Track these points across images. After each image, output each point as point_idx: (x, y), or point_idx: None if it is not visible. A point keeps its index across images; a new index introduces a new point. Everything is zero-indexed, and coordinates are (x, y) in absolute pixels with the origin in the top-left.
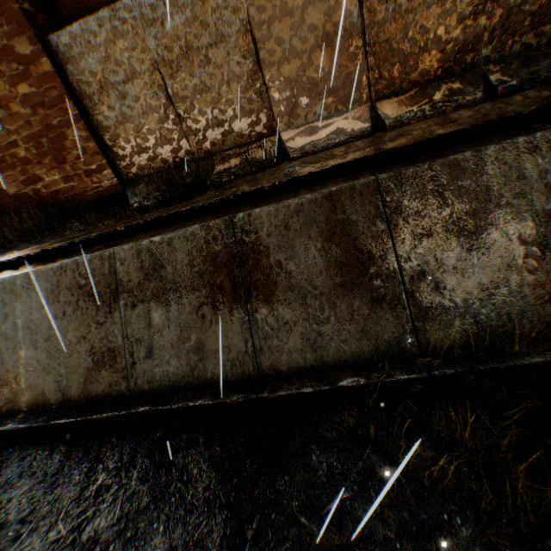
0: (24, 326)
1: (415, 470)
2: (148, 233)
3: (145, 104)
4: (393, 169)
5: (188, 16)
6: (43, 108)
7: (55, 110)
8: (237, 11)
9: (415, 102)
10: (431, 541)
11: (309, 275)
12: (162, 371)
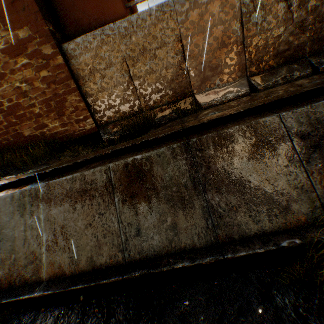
0: (45, 219)
1: None
2: (128, 154)
3: (115, 81)
4: (285, 109)
5: (145, 33)
6: (54, 84)
7: (61, 85)
8: (173, 30)
9: (273, 76)
10: None
11: (244, 174)
12: (148, 244)
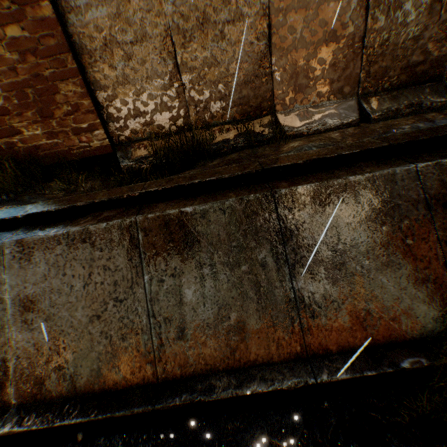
0: (14, 303)
1: None
2: (170, 202)
3: (150, 69)
4: (424, 158)
5: None
6: (34, 56)
7: (48, 60)
8: None
9: (394, 101)
10: None
11: (355, 254)
12: (197, 353)
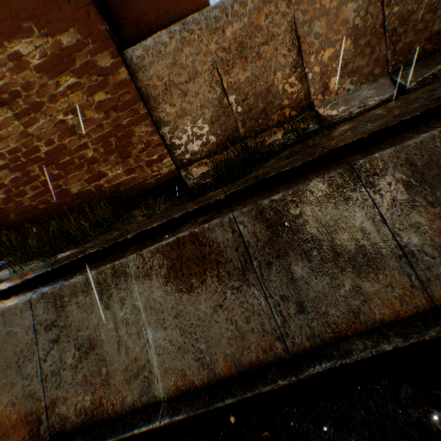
0: (144, 308)
1: None
2: (255, 196)
3: (203, 98)
4: None
5: (245, 23)
6: (114, 111)
7: (125, 112)
8: (285, 15)
9: (426, 69)
10: None
11: None
12: (321, 323)
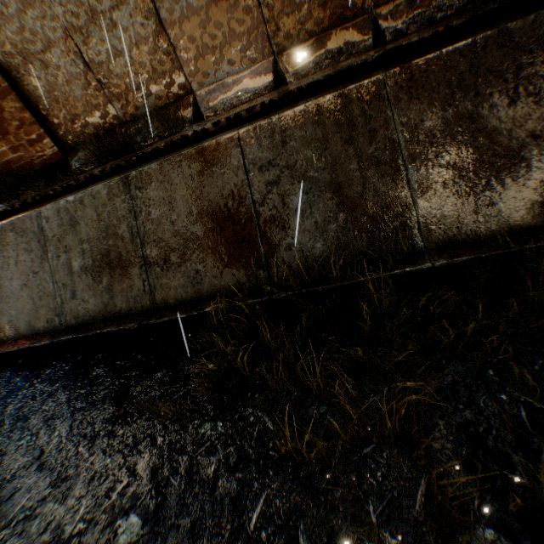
0: None
1: (243, 367)
2: (70, 194)
3: (67, 72)
4: (254, 123)
5: None
6: None
7: None
8: None
9: (311, 53)
10: (233, 409)
11: (188, 223)
12: (84, 308)
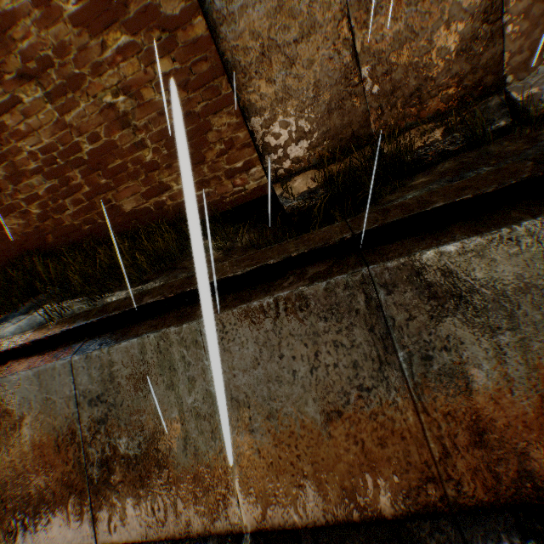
0: None
1: None
2: (405, 241)
3: (319, 70)
4: None
5: None
6: (184, 91)
7: (199, 92)
8: None
9: None
10: None
11: None
12: (512, 470)
